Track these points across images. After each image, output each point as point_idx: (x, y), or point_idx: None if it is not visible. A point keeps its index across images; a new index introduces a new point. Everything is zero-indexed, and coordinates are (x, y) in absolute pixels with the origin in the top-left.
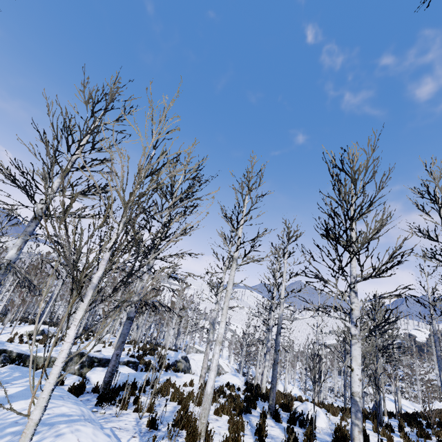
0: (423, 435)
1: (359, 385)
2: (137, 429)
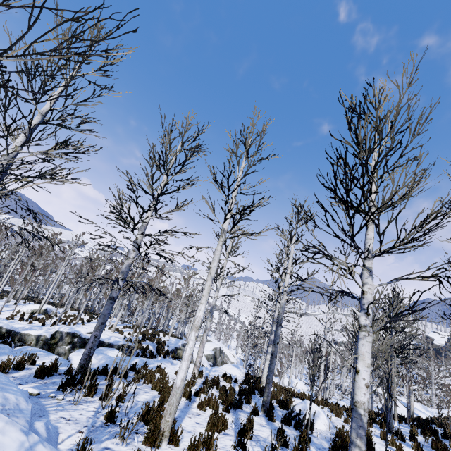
0: (439, 447)
1: (365, 393)
2: (91, 421)
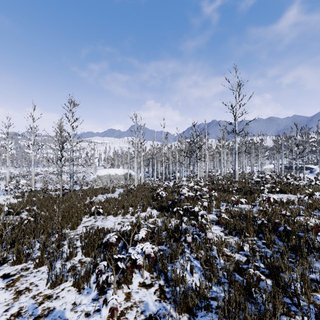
0: None
1: None
2: None
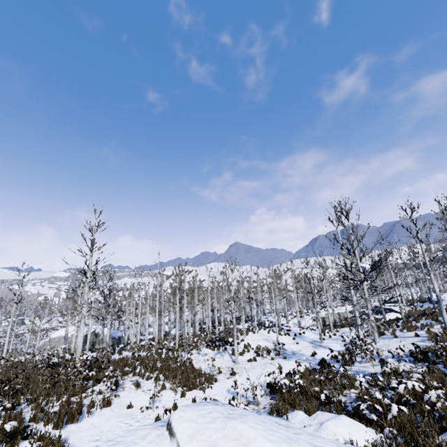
0: None
1: None
2: None
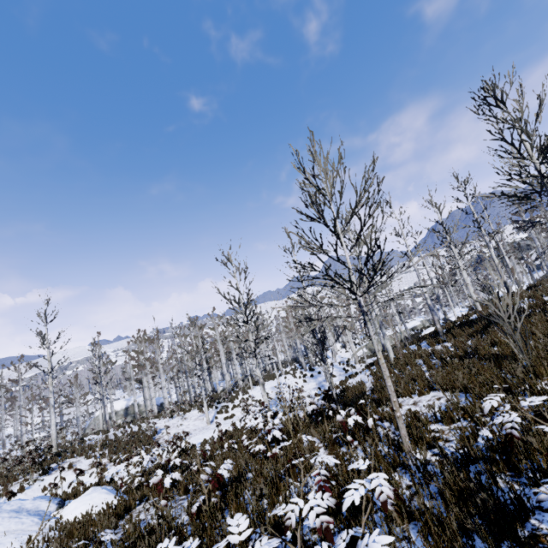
0: None
1: None
2: None
